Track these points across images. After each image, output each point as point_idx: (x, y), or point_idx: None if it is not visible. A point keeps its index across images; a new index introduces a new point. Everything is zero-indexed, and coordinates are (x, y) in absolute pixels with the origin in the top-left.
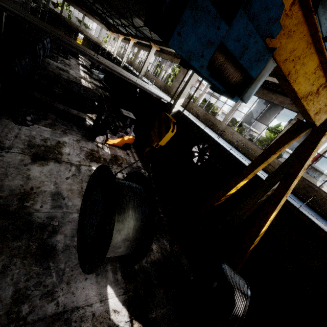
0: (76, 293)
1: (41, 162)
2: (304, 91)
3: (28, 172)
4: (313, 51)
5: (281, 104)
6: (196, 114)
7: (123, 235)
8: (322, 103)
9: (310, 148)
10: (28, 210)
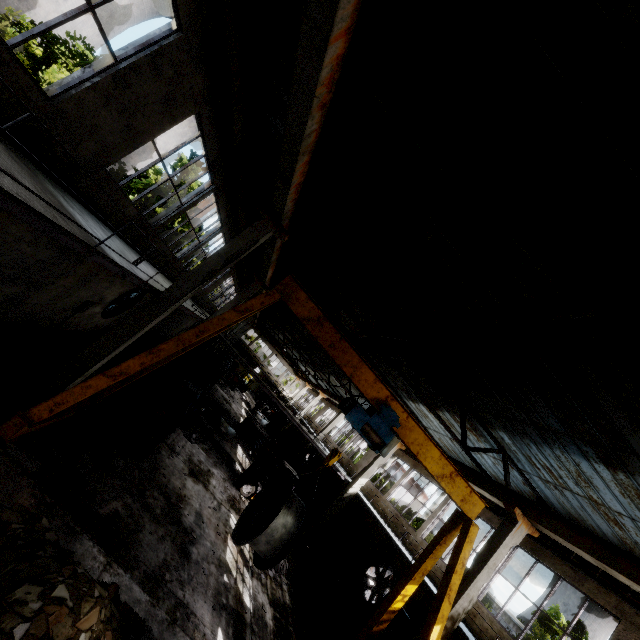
0: (197, 603)
1: (194, 479)
2: (438, 471)
3: (185, 481)
4: (432, 444)
5: (489, 521)
6: (384, 512)
7: (285, 520)
8: (463, 491)
9: (463, 537)
10: (180, 510)
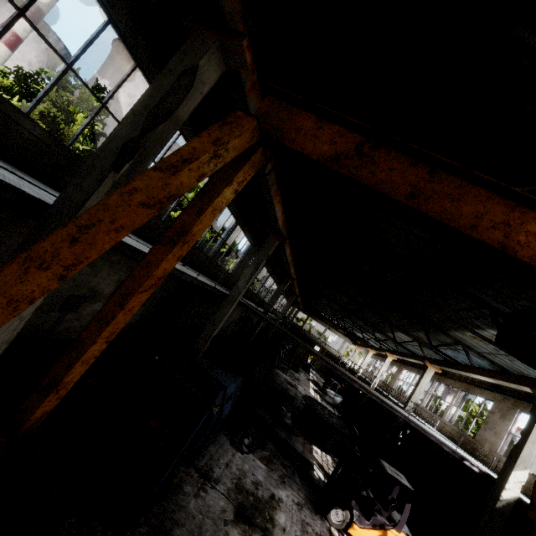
0: None
1: (245, 526)
2: None
3: None
4: None
5: None
6: None
7: None
8: None
9: None
10: None
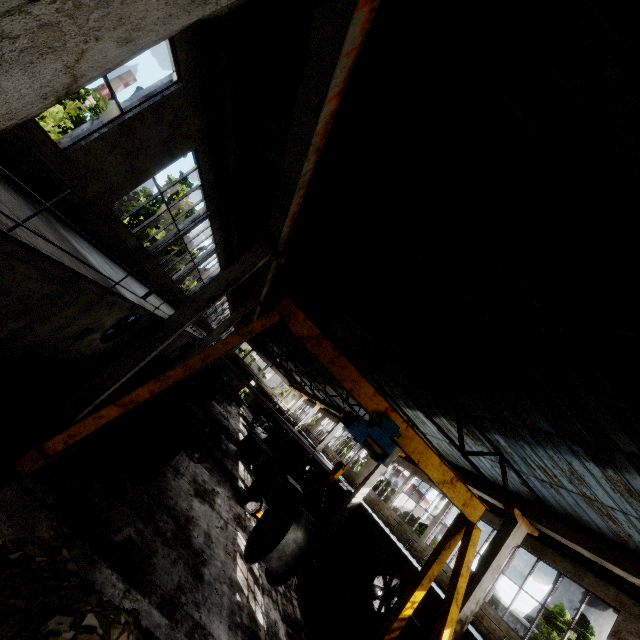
0: (213, 624)
1: (200, 499)
2: (439, 478)
3: (192, 502)
4: (432, 451)
5: (490, 523)
6: (388, 520)
7: (295, 535)
8: (464, 496)
9: (467, 541)
10: (190, 532)
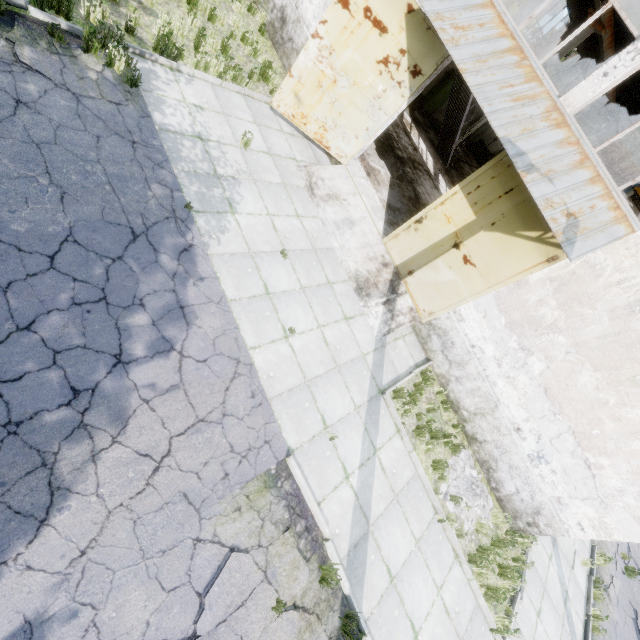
0: None
1: None
2: None
3: None
4: None
5: None
6: None
7: None
8: None
9: None
10: None
